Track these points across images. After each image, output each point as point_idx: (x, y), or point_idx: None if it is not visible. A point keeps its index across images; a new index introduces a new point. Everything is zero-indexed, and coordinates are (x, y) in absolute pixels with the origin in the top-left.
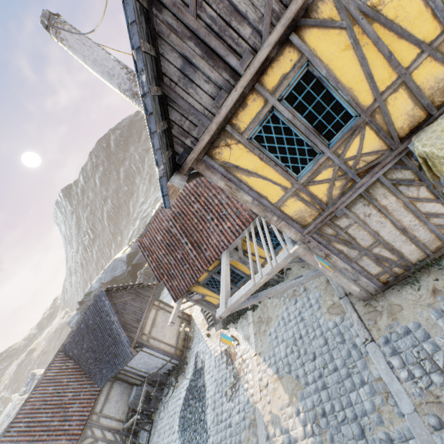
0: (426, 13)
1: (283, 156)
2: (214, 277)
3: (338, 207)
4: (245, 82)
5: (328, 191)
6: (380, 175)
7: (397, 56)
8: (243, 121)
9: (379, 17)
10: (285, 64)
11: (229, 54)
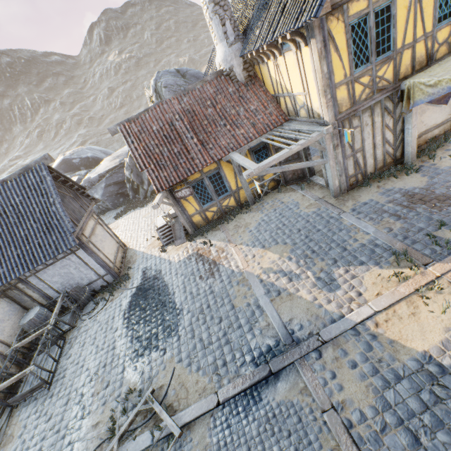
0: (431, 17)
1: (356, 51)
2: (203, 182)
3: (359, 109)
4: None
5: (361, 93)
6: (383, 98)
7: (416, 30)
8: (353, 9)
9: (421, 2)
10: None
11: None
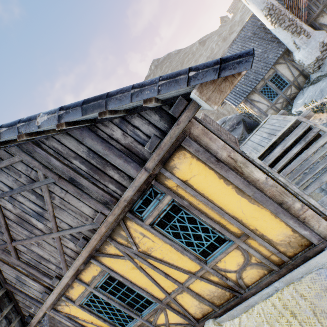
0: (185, 257)
1: (109, 315)
2: None
3: None
4: (58, 290)
5: None
6: None
7: (173, 275)
8: (73, 294)
9: (150, 257)
10: (93, 270)
11: (44, 276)
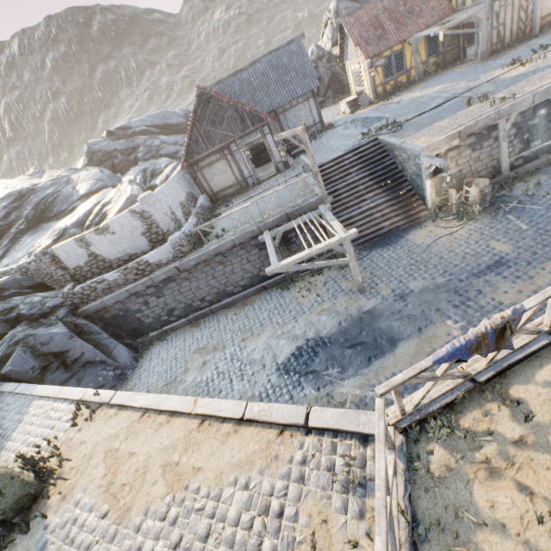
0: None
1: None
2: (390, 59)
3: None
4: None
5: None
6: None
7: None
8: None
9: None
10: None
11: None
